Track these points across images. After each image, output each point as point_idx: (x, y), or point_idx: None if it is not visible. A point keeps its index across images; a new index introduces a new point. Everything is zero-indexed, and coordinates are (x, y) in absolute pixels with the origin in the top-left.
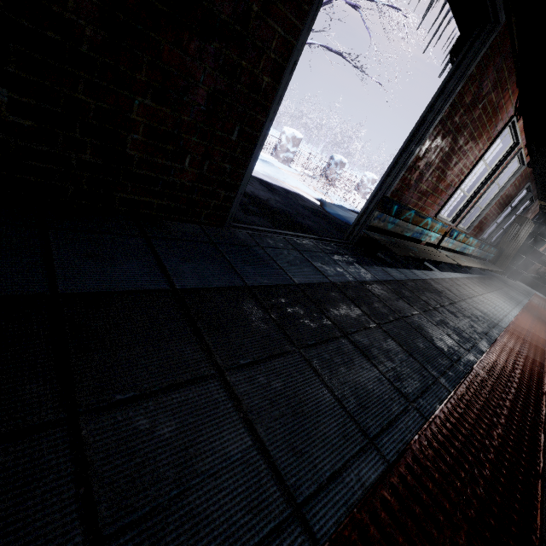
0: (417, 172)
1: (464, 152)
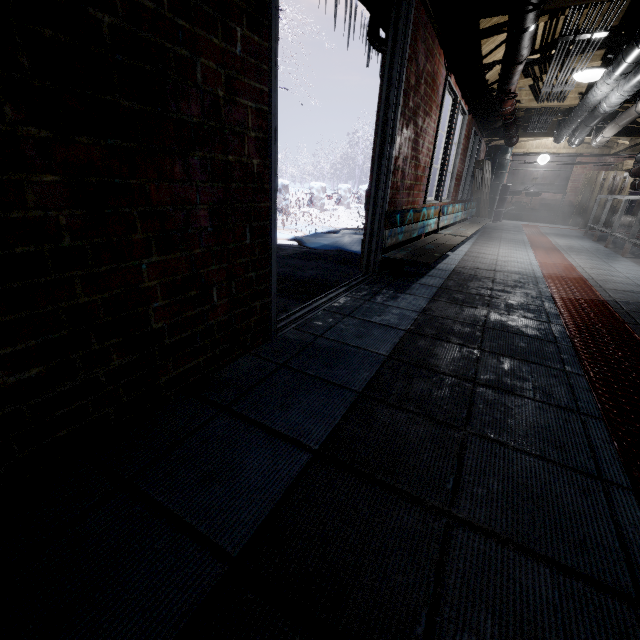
0: (399, 172)
1: (425, 130)
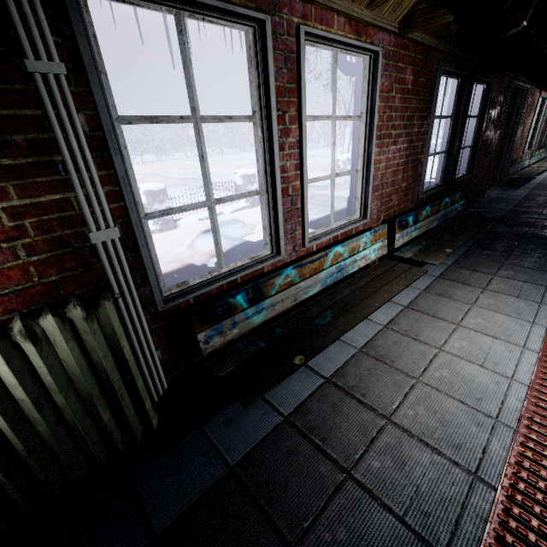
0: (515, 144)
1: (527, 123)
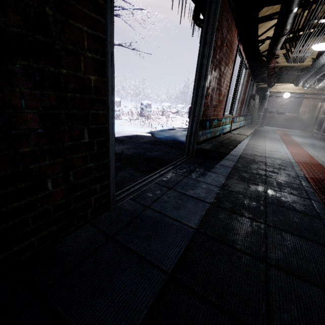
0: (209, 96)
1: (225, 74)
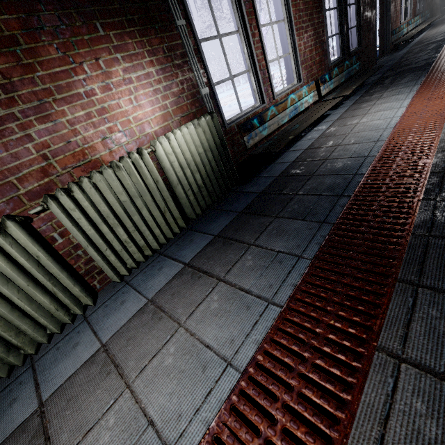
0: (392, 18)
1: None
